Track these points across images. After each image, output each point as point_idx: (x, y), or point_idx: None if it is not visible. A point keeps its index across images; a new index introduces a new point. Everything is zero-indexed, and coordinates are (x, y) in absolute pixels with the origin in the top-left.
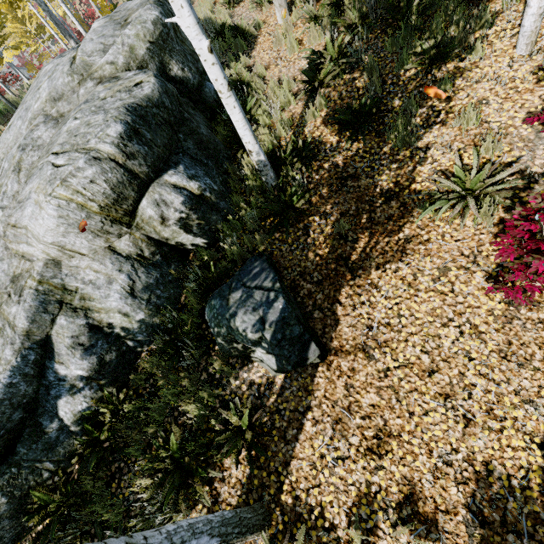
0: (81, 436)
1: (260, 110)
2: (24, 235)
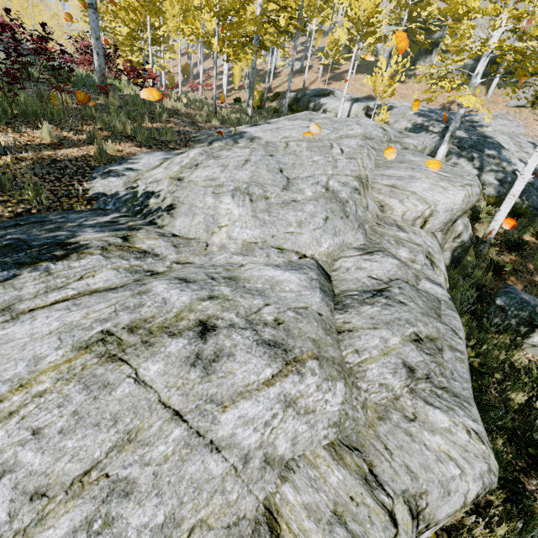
0: None
1: None
2: (405, 195)
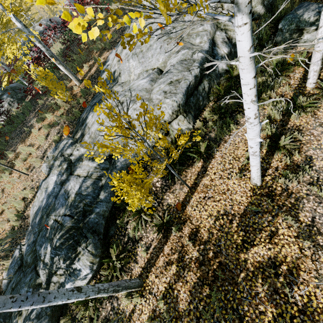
0: (223, 77)
1: None
2: None
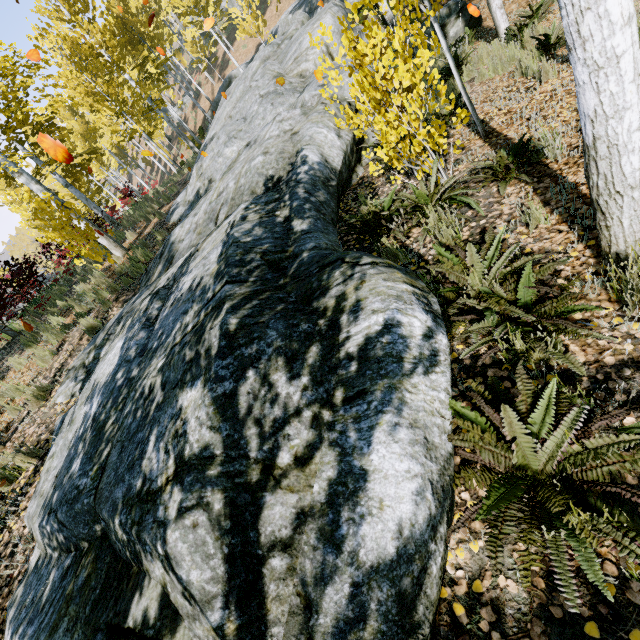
0: None
1: None
2: (304, 55)
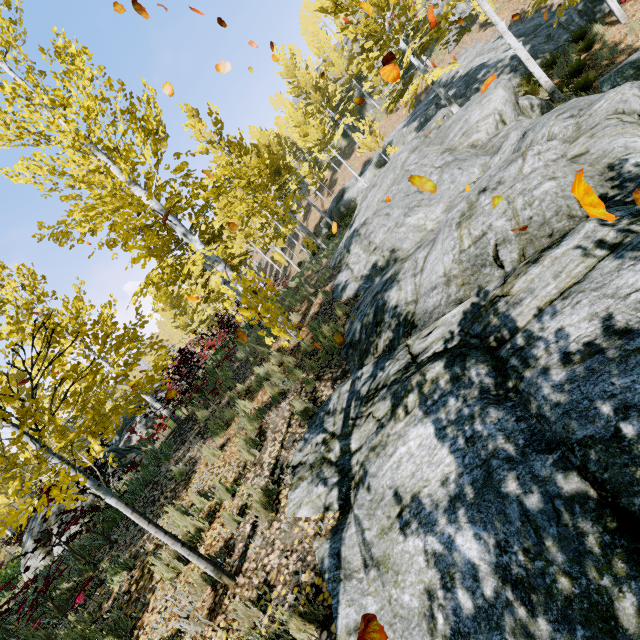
0: None
1: None
2: (475, 128)
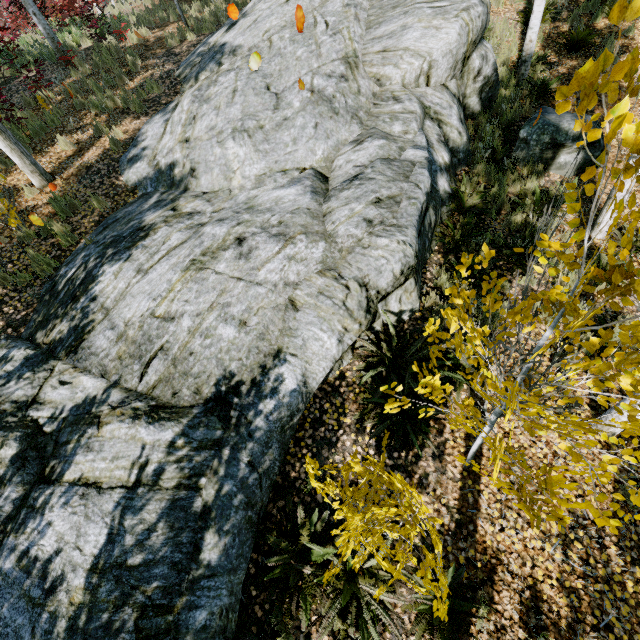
0: (446, 207)
1: (495, 34)
2: (398, 56)
